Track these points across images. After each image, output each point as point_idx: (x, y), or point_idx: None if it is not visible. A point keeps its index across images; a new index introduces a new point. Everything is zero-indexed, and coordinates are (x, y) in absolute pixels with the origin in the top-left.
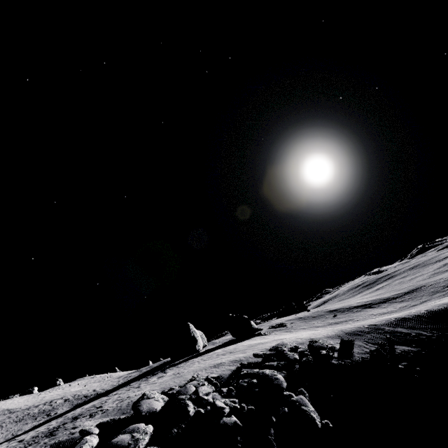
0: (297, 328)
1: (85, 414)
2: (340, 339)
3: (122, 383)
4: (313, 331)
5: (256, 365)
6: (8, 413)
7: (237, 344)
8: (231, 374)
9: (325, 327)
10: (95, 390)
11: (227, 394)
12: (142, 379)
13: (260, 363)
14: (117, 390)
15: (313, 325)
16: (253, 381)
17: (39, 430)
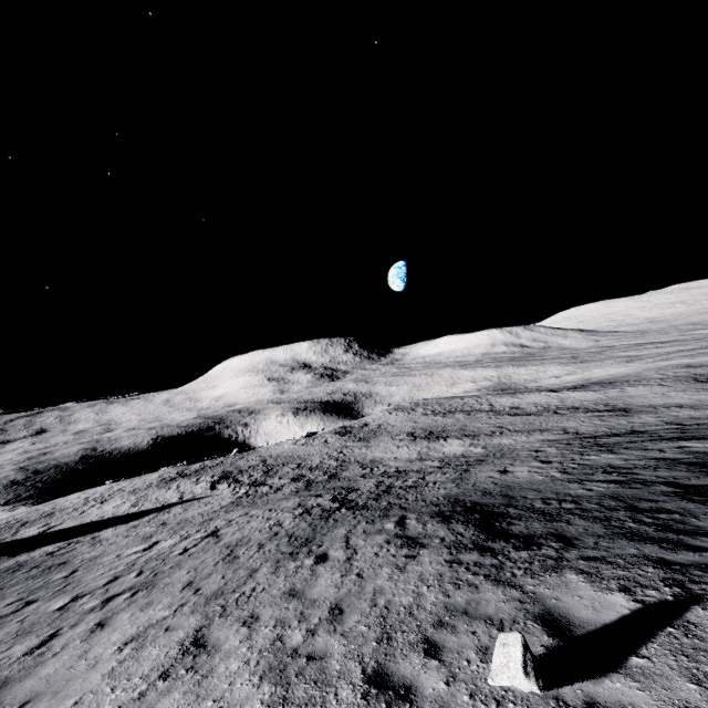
0: None
1: (173, 477)
2: None
3: None
4: None
5: None
6: None
7: None
8: None
9: None
10: None
11: None
12: None
13: None
14: (6, 542)
15: None
16: None
17: (176, 488)
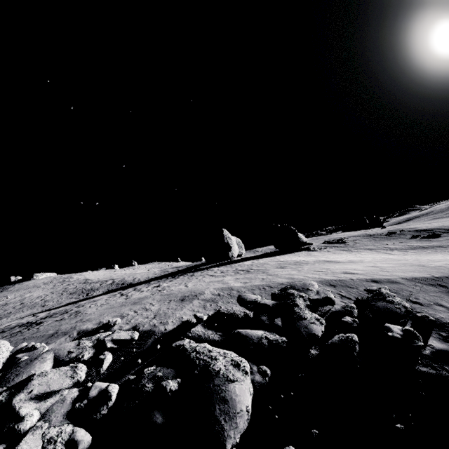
0: (361, 248)
1: (48, 318)
2: (446, 294)
3: (153, 277)
4: (384, 255)
5: (235, 318)
6: (82, 283)
7: (275, 257)
8: (166, 334)
9: (404, 251)
10: (134, 279)
11: (86, 407)
12: (164, 278)
13: (245, 315)
14: (139, 285)
15: (386, 247)
16: (166, 385)
17: (40, 315)
